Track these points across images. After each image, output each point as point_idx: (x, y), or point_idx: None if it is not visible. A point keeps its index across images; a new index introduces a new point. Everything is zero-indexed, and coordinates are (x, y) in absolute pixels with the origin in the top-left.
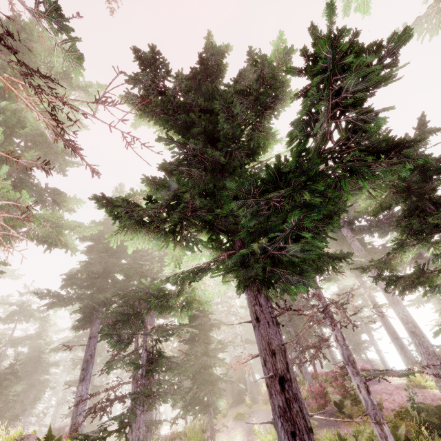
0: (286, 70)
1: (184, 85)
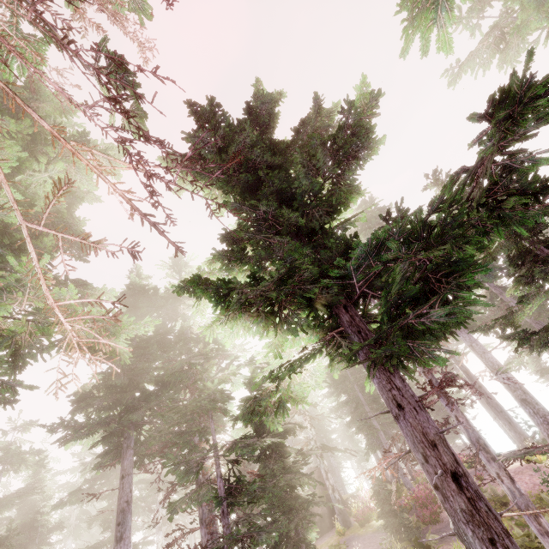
0: (468, 117)
1: (249, 140)
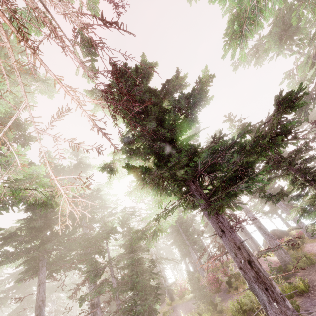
0: (273, 104)
1: (143, 88)
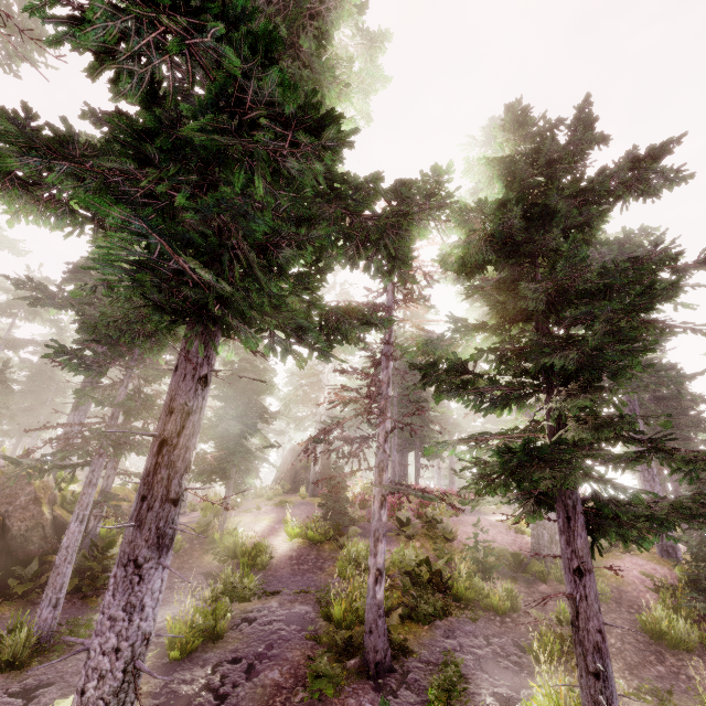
0: None
1: None
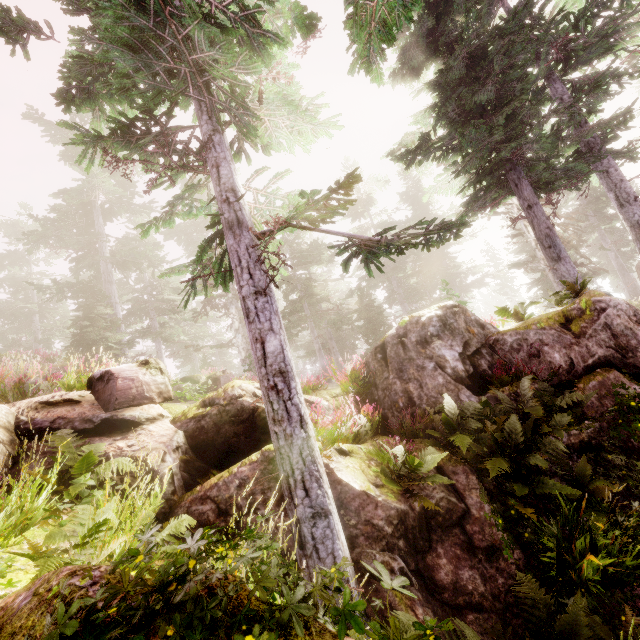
0: None
1: None
